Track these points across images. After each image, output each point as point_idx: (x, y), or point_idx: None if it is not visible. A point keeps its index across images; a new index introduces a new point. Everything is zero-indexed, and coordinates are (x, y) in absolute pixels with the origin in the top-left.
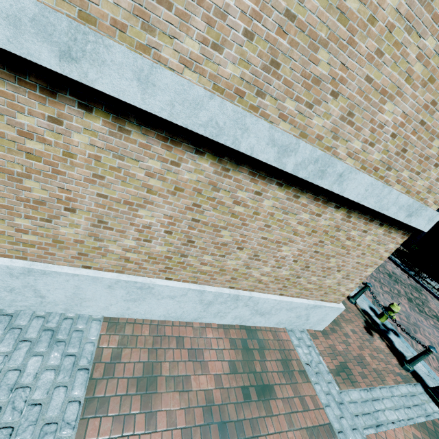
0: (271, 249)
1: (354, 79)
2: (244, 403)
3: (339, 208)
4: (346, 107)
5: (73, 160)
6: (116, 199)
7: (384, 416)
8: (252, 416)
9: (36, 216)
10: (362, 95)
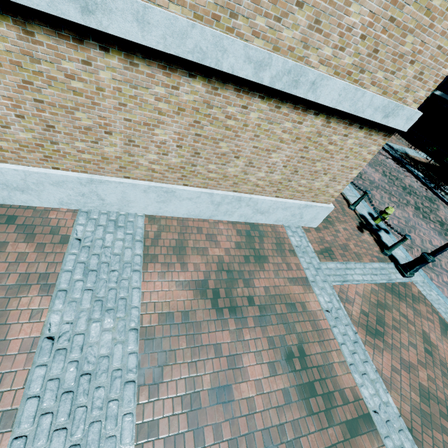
0: (263, 156)
1: None
2: (245, 264)
3: (318, 115)
4: (312, 15)
5: (103, 93)
6: (137, 122)
7: (351, 277)
8: (250, 270)
9: (87, 139)
10: (326, 1)
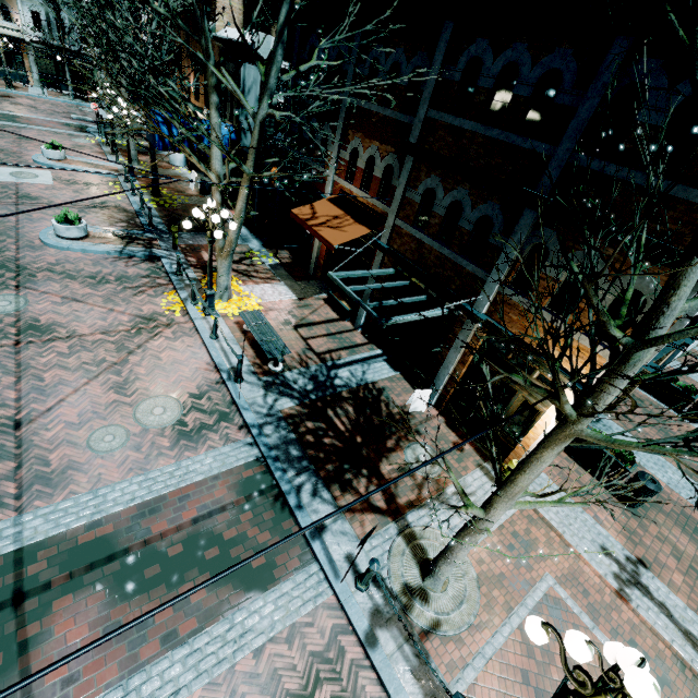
0: None
1: None
2: None
3: None
4: None
5: None
6: None
7: None
8: None
9: None
10: None
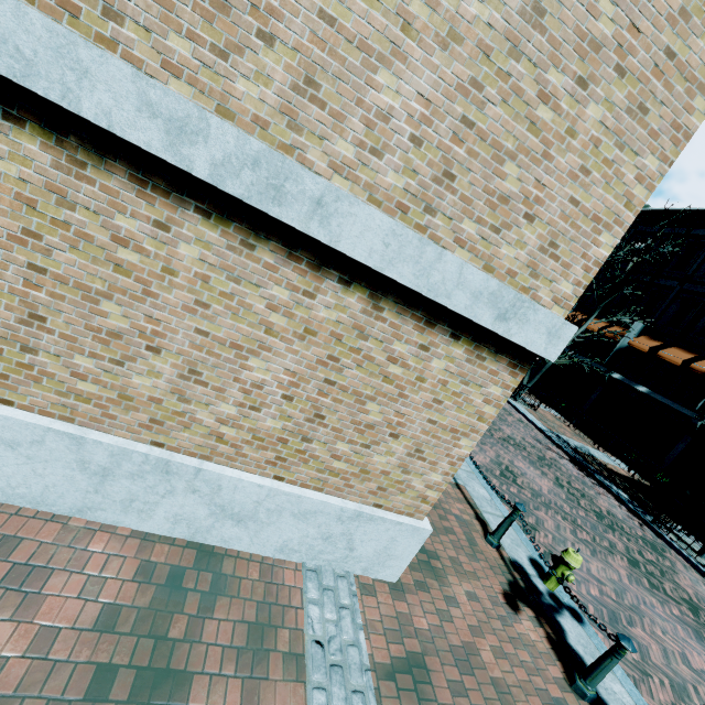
0: (226, 361)
1: (298, 13)
2: (82, 704)
3: (350, 286)
4: (297, 67)
5: None
6: None
7: None
8: None
9: None
10: (324, 48)
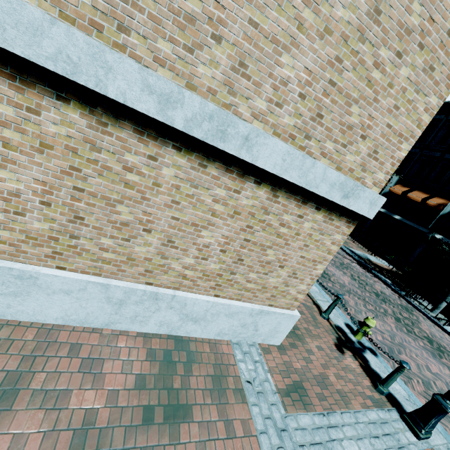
0: (189, 233)
1: (236, 21)
2: (142, 427)
3: (260, 184)
4: (234, 55)
5: None
6: None
7: (341, 447)
8: (147, 444)
9: None
10: (251, 42)
